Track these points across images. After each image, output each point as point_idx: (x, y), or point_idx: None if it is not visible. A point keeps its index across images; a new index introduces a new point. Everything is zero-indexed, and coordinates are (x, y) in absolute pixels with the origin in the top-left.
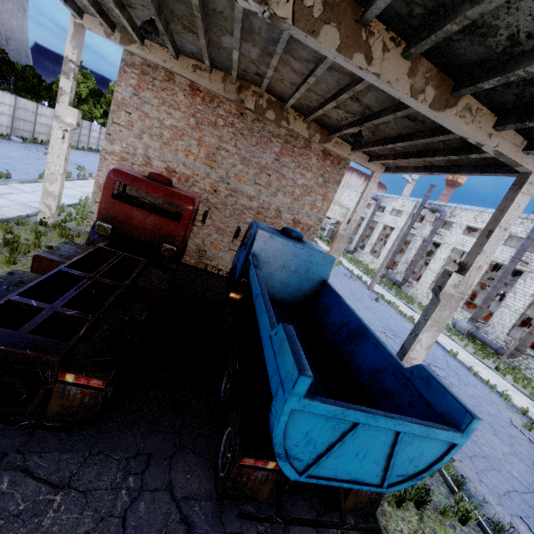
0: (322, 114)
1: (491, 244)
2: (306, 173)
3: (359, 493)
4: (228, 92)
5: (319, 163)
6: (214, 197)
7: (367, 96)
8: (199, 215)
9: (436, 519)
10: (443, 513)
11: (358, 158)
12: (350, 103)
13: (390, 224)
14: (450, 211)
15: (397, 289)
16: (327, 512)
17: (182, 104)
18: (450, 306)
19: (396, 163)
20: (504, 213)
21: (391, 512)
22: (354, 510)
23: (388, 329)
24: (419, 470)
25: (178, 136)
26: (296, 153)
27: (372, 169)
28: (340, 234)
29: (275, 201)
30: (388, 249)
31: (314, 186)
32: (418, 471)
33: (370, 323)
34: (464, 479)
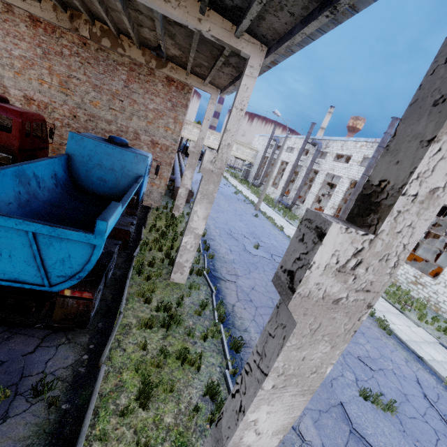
0: (144, 38)
1: (232, 124)
2: (155, 98)
3: (65, 305)
4: (61, 20)
5: (165, 89)
6: (75, 122)
7: (139, 4)
8: (65, 139)
9: (181, 338)
10: (189, 334)
11: (194, 82)
12: (142, 18)
13: (286, 159)
14: (325, 143)
15: (286, 211)
16: (65, 331)
17: (26, 35)
18: (213, 181)
19: (222, 83)
20: (237, 95)
21: (136, 333)
22: (65, 320)
23: (250, 233)
24: (77, 271)
25: (29, 66)
26: (143, 80)
27: (209, 92)
28: (191, 151)
29: (132, 124)
30: (284, 181)
31: (165, 110)
32: (76, 272)
33: (235, 229)
34: (234, 317)
